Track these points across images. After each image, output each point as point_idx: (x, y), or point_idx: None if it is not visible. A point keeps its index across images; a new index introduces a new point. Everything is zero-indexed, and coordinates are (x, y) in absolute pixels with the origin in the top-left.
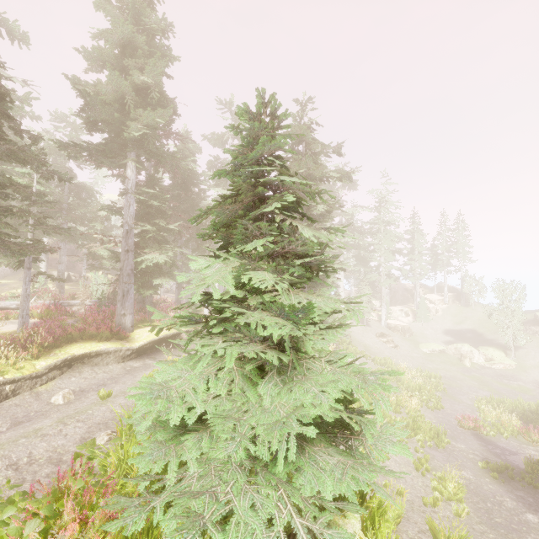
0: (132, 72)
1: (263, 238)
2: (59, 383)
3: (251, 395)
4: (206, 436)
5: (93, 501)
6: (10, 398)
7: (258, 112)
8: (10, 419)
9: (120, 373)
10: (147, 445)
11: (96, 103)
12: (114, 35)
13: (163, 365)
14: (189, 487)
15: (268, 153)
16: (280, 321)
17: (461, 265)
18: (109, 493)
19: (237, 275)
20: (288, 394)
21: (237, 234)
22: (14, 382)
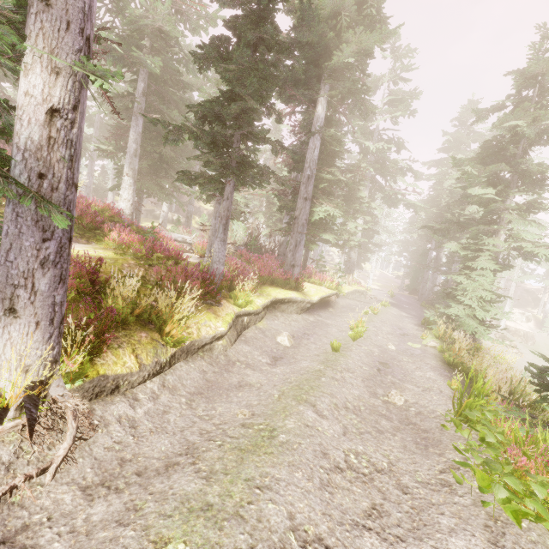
0: None
1: None
2: (269, 323)
3: None
4: None
5: None
6: (246, 330)
7: None
8: (263, 352)
9: (306, 324)
10: None
11: (311, 18)
12: None
13: None
14: None
15: None
16: None
17: None
18: None
19: None
20: None
21: None
22: (248, 315)
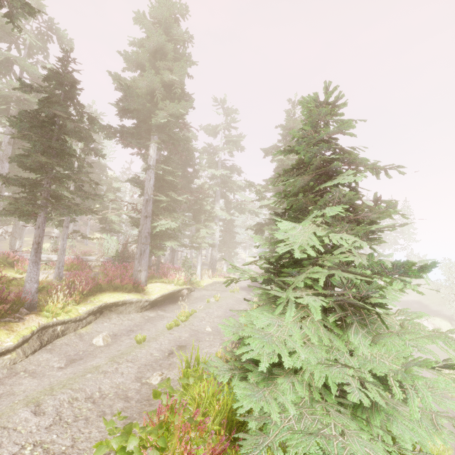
0: (164, 72)
1: (334, 206)
2: (95, 327)
3: (339, 345)
4: (295, 381)
5: (190, 436)
6: (60, 338)
7: (325, 101)
8: (64, 356)
9: (141, 321)
10: (243, 386)
11: (132, 95)
12: (151, 43)
13: (256, 313)
14: (292, 428)
15: (329, 135)
16: (382, 278)
17: (407, 244)
18: (202, 429)
19: (322, 236)
20: (382, 346)
21: (321, 201)
22: (64, 324)
